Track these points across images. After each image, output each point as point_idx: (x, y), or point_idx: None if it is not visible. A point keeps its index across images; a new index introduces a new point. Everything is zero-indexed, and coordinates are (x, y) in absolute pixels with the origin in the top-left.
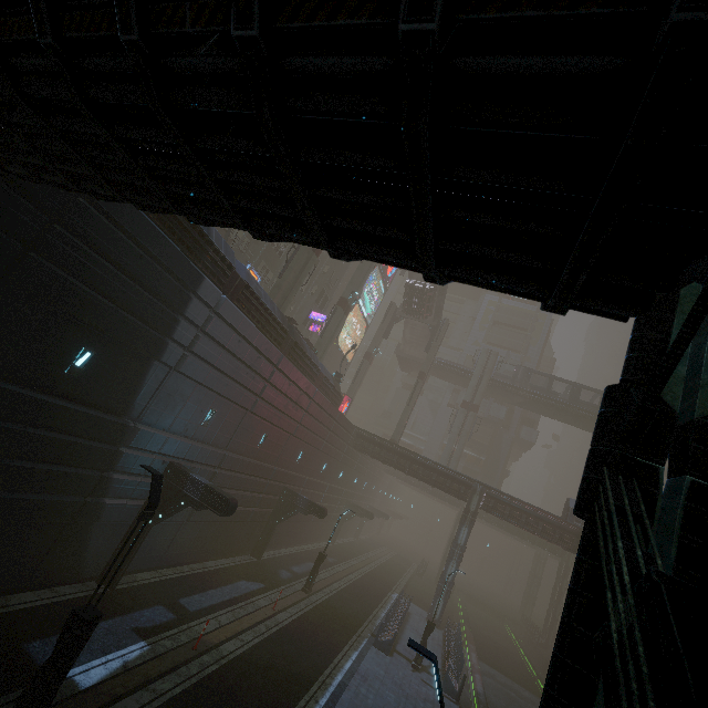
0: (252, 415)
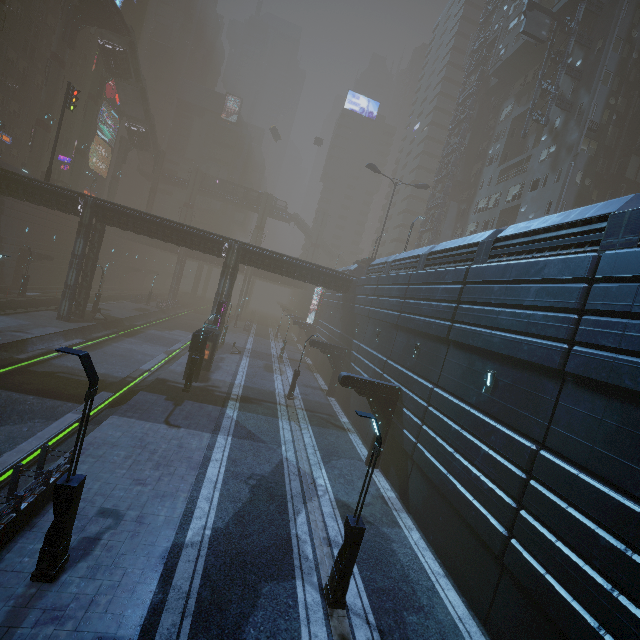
0: (46, 227)
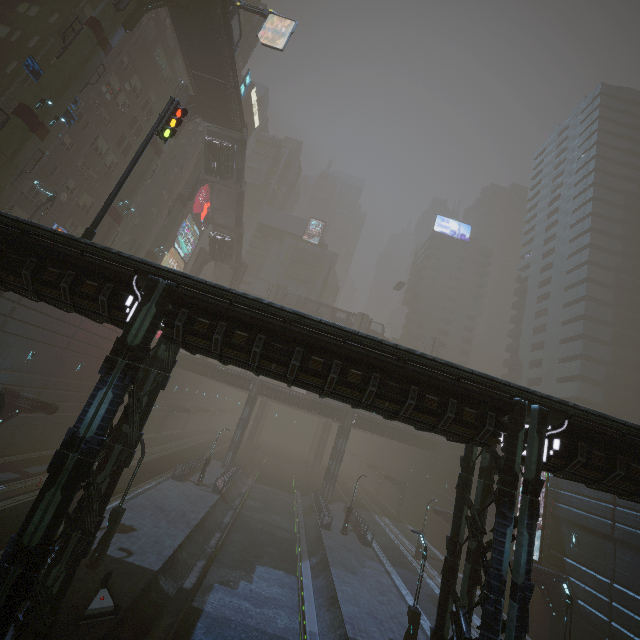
0: (68, 351)
